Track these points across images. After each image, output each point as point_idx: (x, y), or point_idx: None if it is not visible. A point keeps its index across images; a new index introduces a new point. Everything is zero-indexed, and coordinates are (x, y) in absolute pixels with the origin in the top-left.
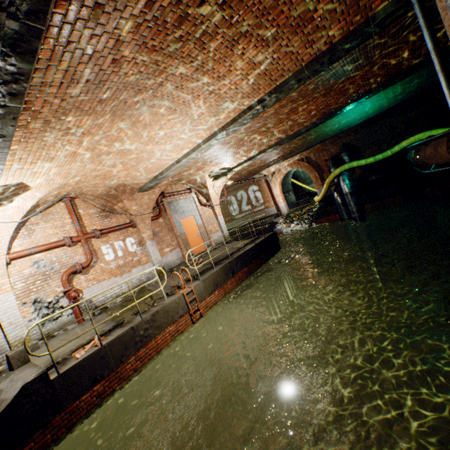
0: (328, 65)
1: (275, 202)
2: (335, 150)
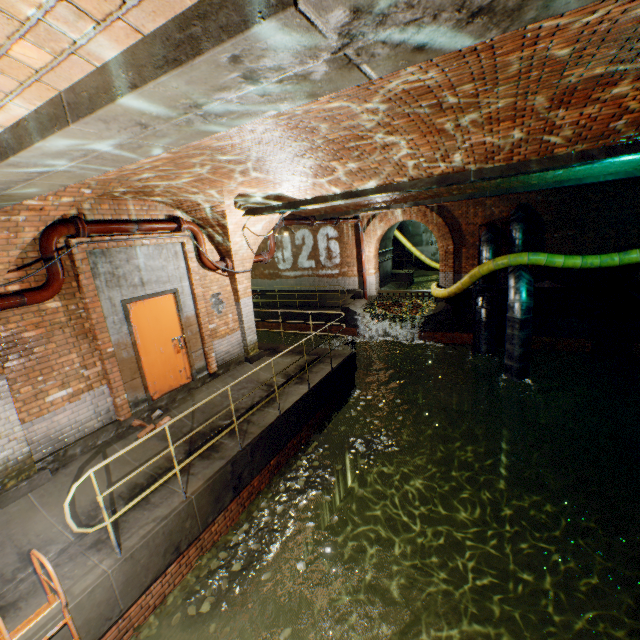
0: None
1: (361, 271)
2: (500, 210)
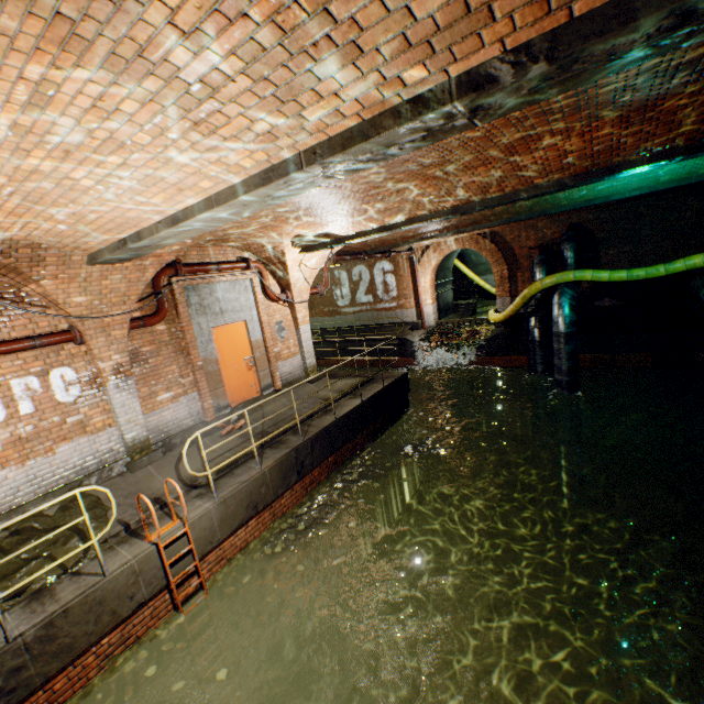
0: None
1: (418, 302)
2: (552, 232)
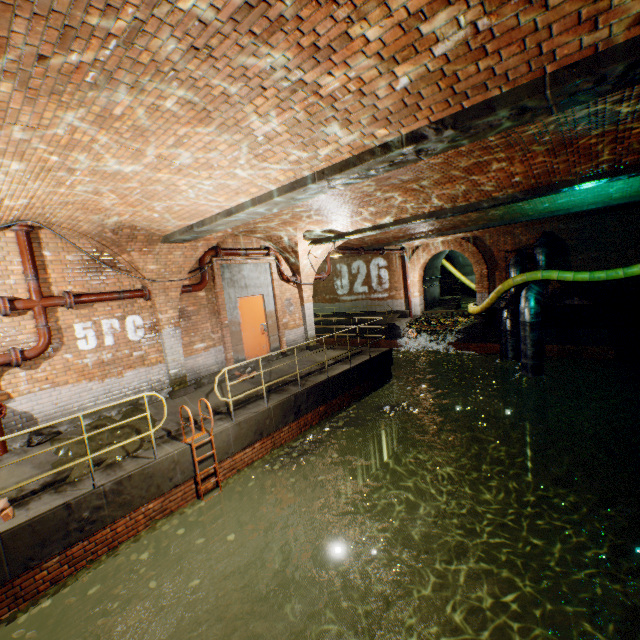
0: (613, 86)
1: (407, 294)
2: (527, 238)
